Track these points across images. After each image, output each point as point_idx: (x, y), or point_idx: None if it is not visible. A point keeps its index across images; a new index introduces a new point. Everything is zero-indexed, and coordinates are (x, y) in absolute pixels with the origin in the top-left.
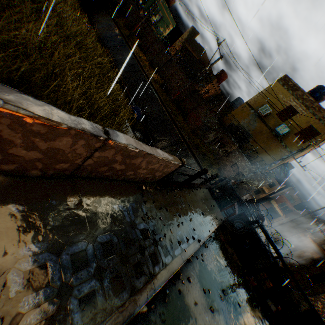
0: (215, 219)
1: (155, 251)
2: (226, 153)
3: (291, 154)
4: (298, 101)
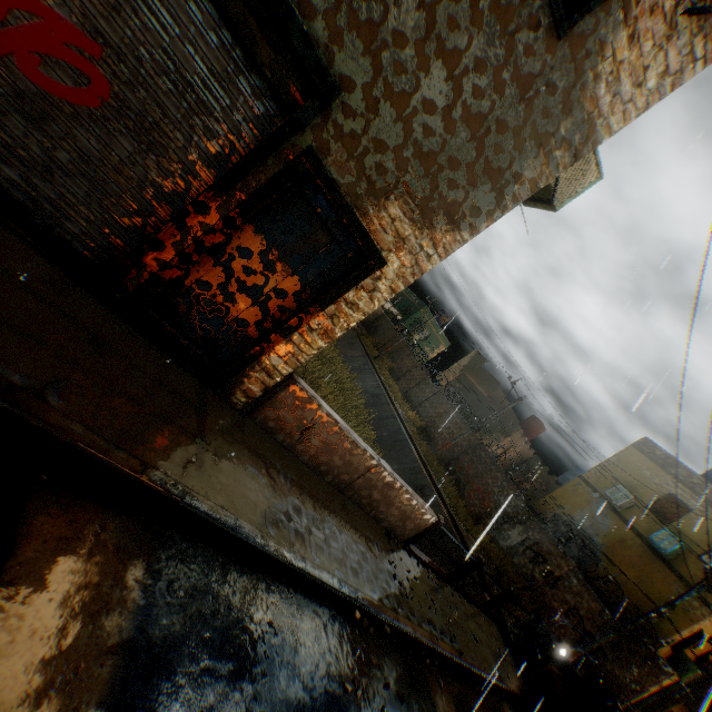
0: (503, 671)
1: (400, 597)
2: (551, 578)
3: (686, 593)
4: (685, 488)
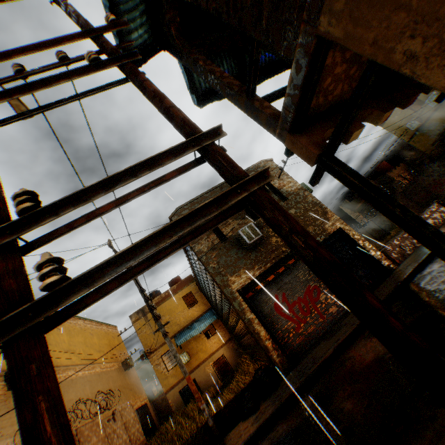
0: None
1: None
2: None
3: None
4: None
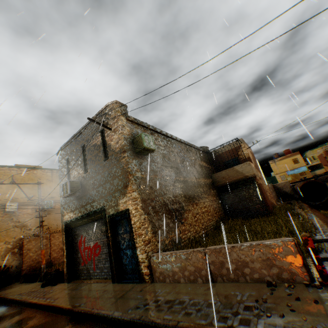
0: None
1: (252, 318)
2: None
3: None
4: None
